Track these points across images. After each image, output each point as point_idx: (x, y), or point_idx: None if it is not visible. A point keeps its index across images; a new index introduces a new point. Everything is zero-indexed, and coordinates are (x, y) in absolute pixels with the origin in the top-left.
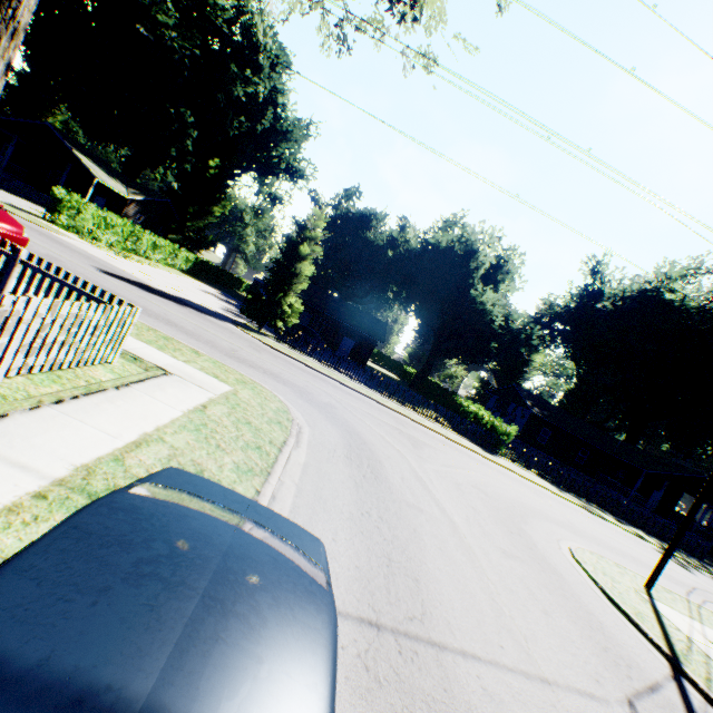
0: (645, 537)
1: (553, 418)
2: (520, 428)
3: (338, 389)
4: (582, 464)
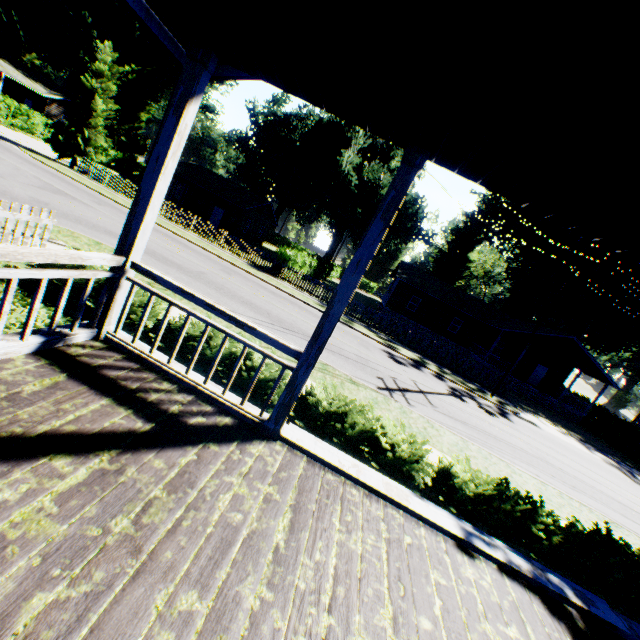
0: (402, 351)
1: (422, 285)
2: (390, 296)
3: (58, 179)
4: (455, 333)
